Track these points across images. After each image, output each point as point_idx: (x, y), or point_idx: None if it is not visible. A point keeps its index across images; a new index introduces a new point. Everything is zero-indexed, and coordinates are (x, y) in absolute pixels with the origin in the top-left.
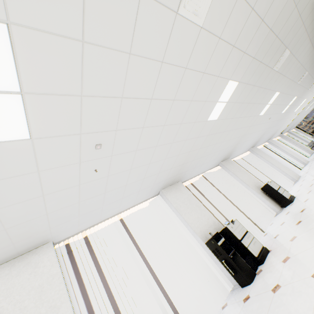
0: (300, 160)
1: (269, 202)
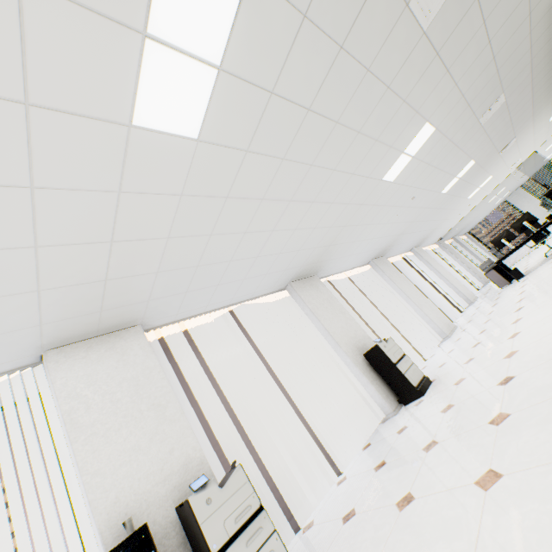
0: (464, 293)
1: (374, 388)
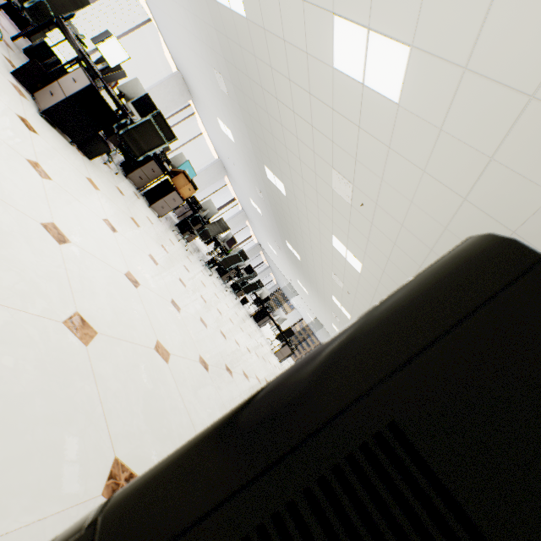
0: None
1: None
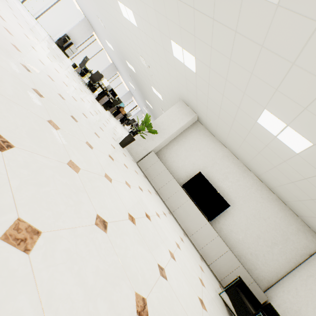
0: None
1: None
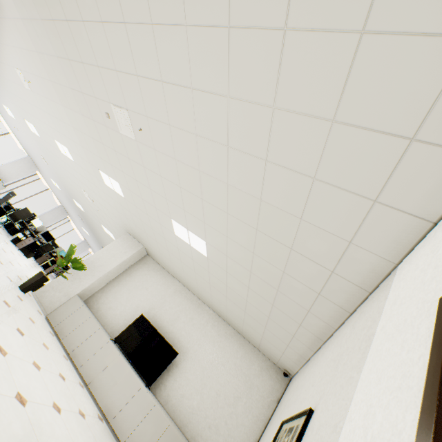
0: None
1: None
